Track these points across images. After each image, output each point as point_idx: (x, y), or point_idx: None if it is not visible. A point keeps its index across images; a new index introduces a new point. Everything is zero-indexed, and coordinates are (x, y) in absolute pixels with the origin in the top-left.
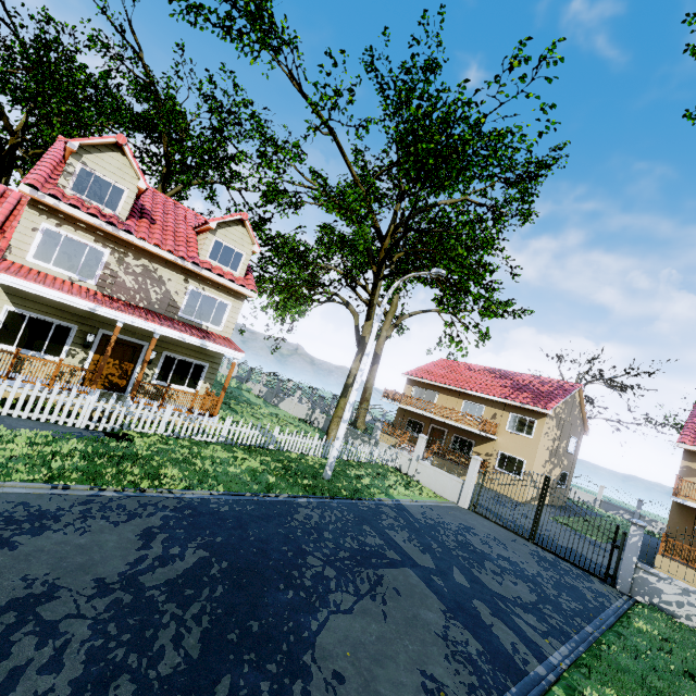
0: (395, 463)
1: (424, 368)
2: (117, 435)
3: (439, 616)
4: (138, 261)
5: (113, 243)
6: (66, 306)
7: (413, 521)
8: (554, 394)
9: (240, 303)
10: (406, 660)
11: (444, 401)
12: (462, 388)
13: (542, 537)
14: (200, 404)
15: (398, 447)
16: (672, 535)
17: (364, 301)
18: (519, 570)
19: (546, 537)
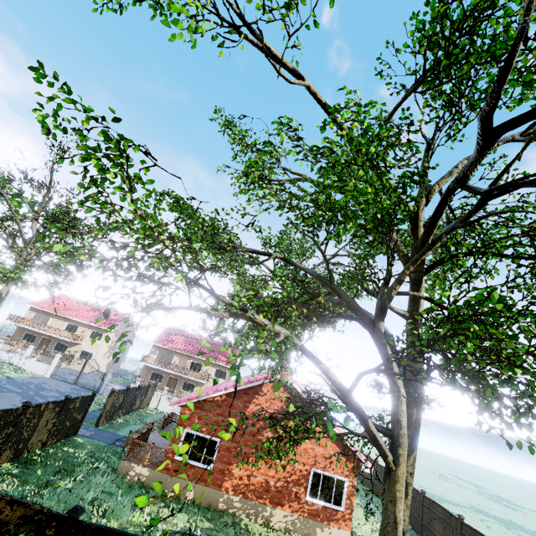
0: (10, 361)
1: (46, 300)
2: None
3: (20, 398)
4: None
5: None
6: None
7: (17, 382)
8: (117, 320)
9: None
10: (8, 403)
11: (55, 322)
12: (68, 316)
13: (83, 384)
14: None
15: (14, 351)
16: (142, 376)
17: None
18: (59, 391)
19: (85, 383)
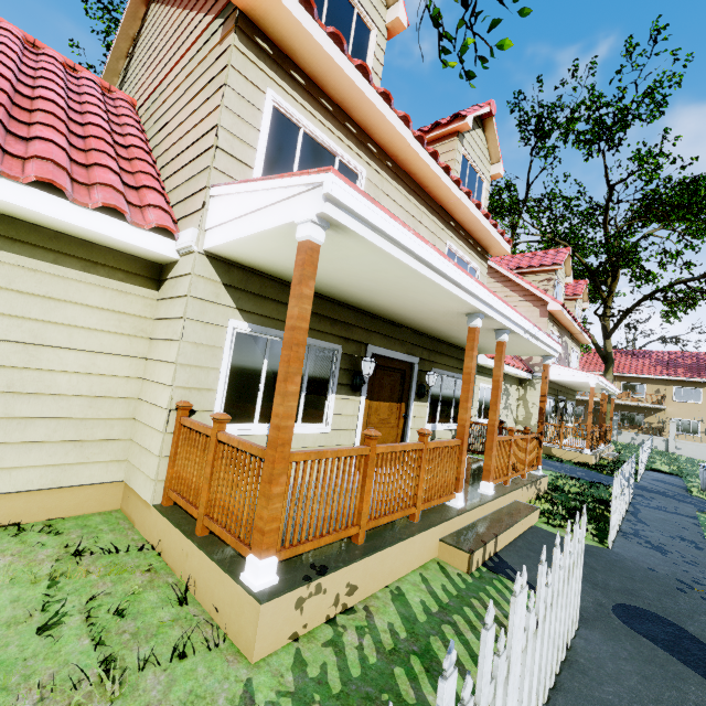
0: None
1: None
2: (654, 470)
3: None
4: (563, 338)
5: (560, 329)
6: (552, 385)
7: None
8: (703, 365)
9: (579, 350)
10: None
11: None
12: (621, 373)
13: None
14: (573, 434)
15: None
16: None
17: (603, 324)
18: None
19: None
